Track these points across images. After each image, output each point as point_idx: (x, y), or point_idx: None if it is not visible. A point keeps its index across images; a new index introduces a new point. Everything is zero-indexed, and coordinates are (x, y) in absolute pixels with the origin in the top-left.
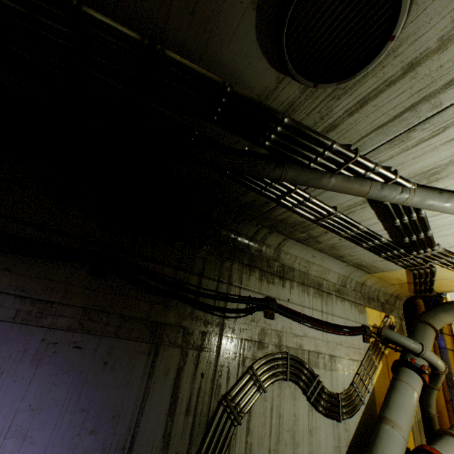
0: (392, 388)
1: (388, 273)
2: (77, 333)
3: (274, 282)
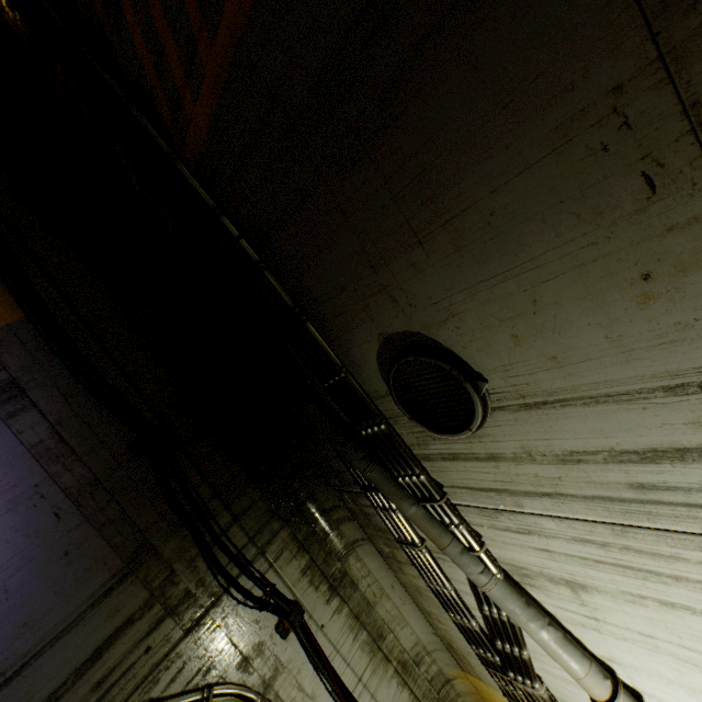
0: None
1: (487, 687)
2: (70, 499)
3: (319, 588)
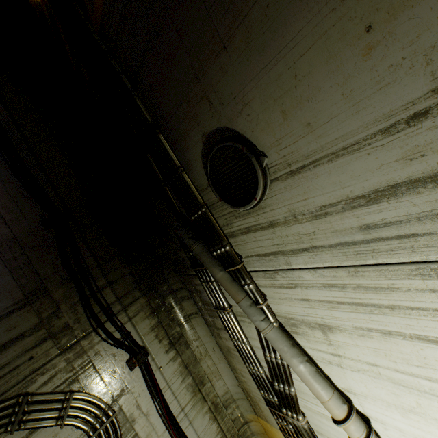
0: None
1: (271, 427)
2: None
3: (162, 341)
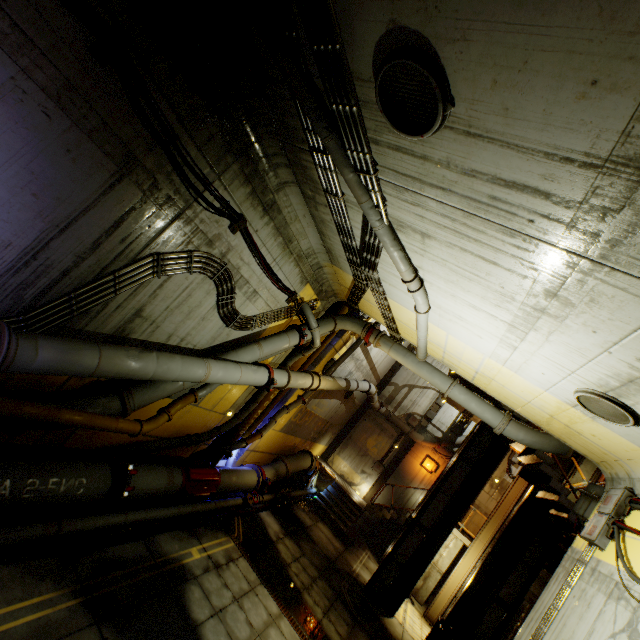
0: (278, 334)
1: (343, 273)
2: (52, 101)
3: (257, 209)
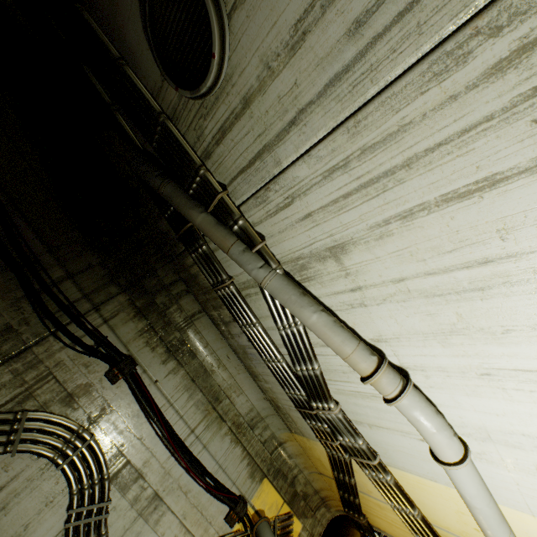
0: None
1: (309, 442)
2: None
3: (156, 350)
